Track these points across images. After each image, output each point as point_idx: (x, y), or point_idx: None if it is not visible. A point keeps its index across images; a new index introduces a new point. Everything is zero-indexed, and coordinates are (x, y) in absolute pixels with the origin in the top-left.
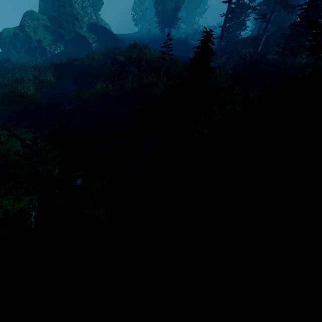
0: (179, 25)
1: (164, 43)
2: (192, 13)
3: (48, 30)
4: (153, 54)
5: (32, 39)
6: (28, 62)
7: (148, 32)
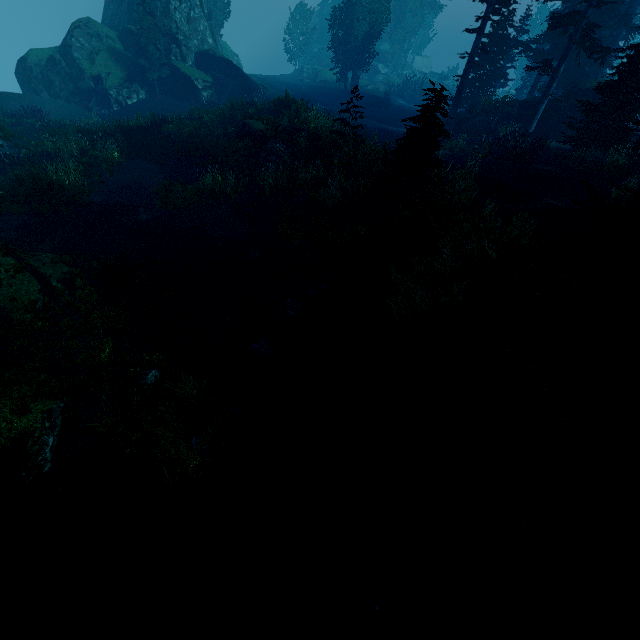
0: (376, 68)
1: (345, 103)
2: (402, 46)
3: (116, 59)
4: (322, 122)
5: (85, 75)
6: (72, 118)
7: (313, 77)
